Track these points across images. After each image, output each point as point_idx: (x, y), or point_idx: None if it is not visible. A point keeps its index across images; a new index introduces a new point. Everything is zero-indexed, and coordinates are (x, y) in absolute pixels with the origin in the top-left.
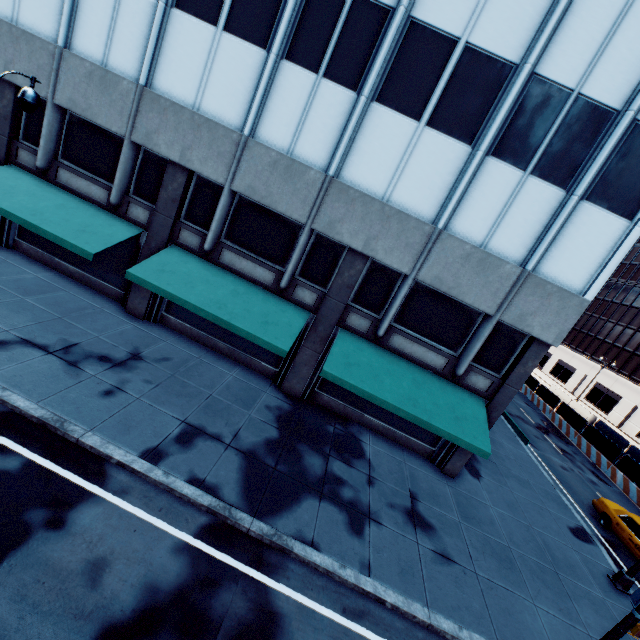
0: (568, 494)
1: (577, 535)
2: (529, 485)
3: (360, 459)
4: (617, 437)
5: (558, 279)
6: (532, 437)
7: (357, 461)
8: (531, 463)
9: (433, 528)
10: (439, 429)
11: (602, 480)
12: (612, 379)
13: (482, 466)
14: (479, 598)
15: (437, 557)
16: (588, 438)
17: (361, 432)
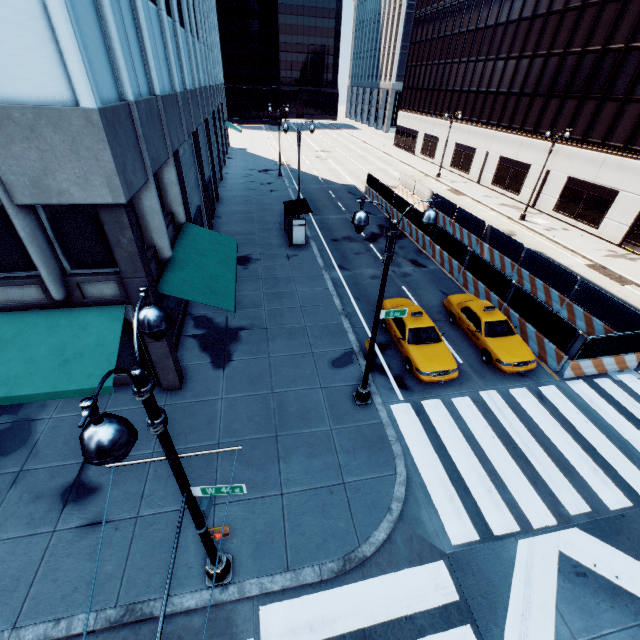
0: (360, 311)
1: (337, 365)
2: (303, 332)
3: (17, 453)
4: (448, 205)
5: (22, 93)
6: (350, 257)
7: (9, 459)
8: (324, 298)
9: (98, 490)
10: (29, 396)
11: (420, 265)
12: (466, 133)
13: (242, 344)
14: (121, 553)
15: (79, 533)
16: (415, 224)
17: (45, 405)
